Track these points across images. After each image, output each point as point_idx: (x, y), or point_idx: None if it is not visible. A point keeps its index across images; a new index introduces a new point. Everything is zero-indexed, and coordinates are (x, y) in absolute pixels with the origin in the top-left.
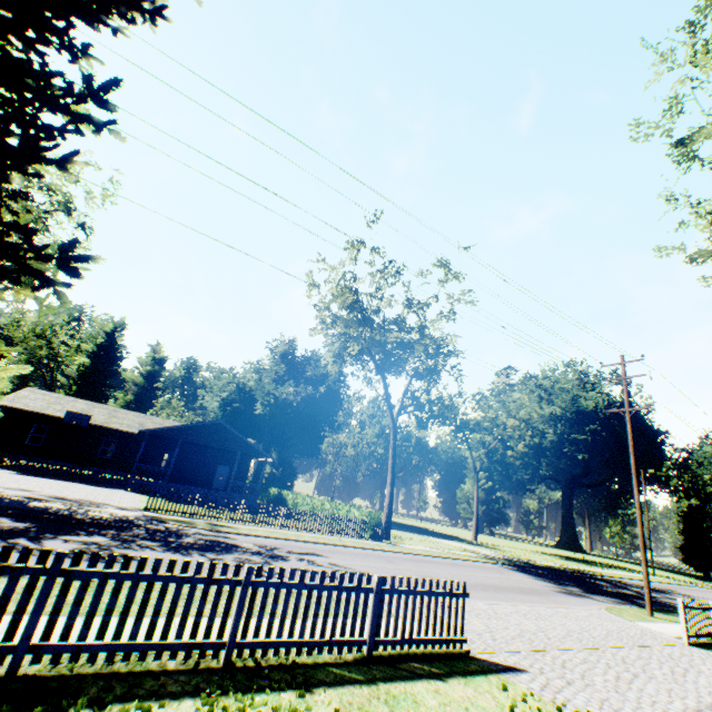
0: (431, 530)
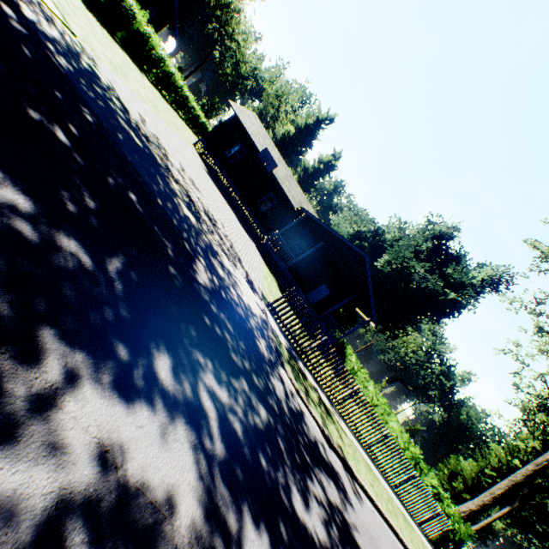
0: None
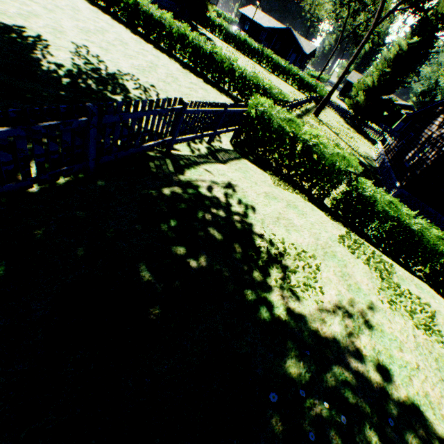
0: None
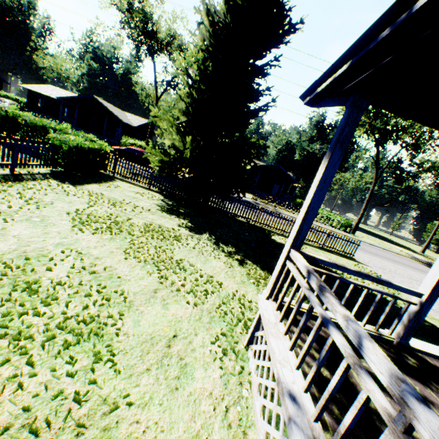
0: (391, 240)
